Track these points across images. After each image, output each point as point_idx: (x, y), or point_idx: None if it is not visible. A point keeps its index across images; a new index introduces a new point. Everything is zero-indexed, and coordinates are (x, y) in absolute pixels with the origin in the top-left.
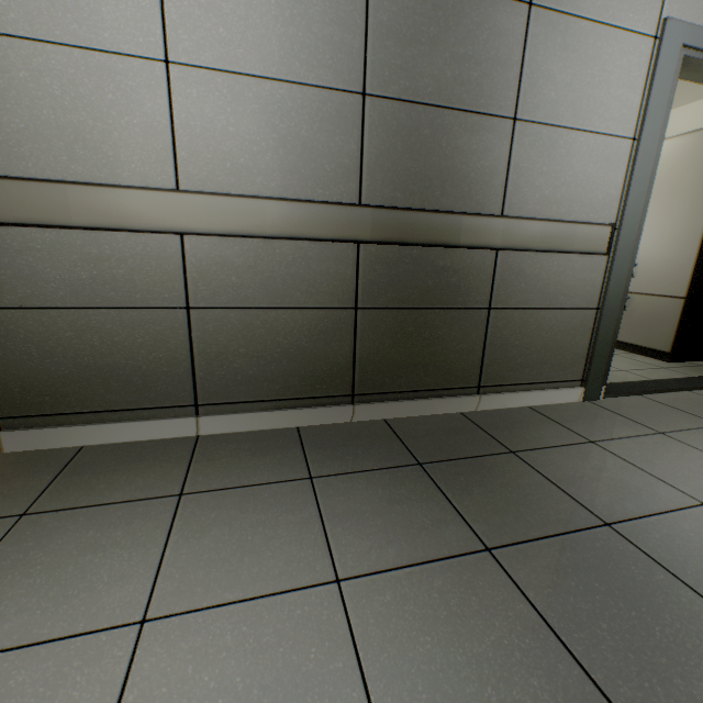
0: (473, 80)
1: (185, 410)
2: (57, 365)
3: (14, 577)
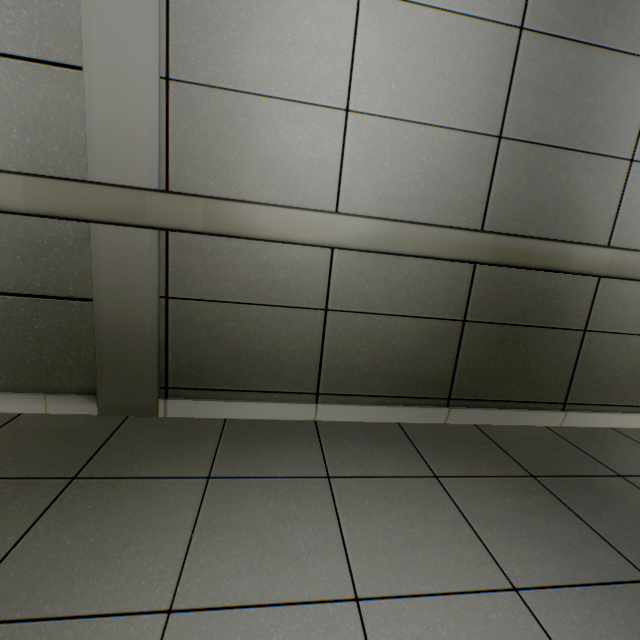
0: (598, 126)
1: (307, 396)
2: (218, 348)
3: (229, 536)
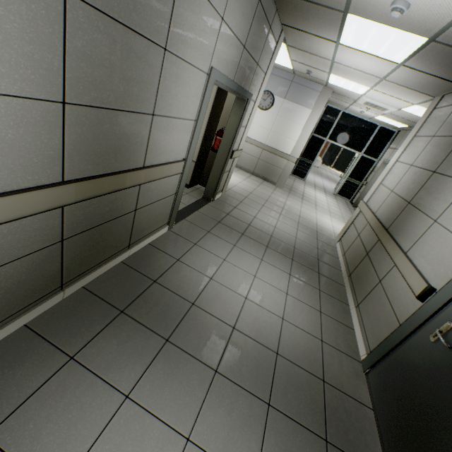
0: (135, 93)
1: None
2: None
3: None
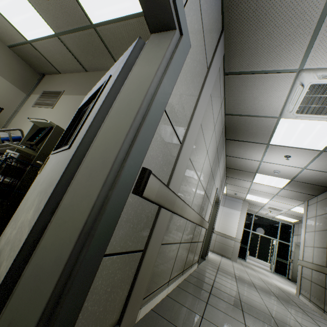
0: (209, 192)
1: (167, 283)
2: (160, 267)
3: None
